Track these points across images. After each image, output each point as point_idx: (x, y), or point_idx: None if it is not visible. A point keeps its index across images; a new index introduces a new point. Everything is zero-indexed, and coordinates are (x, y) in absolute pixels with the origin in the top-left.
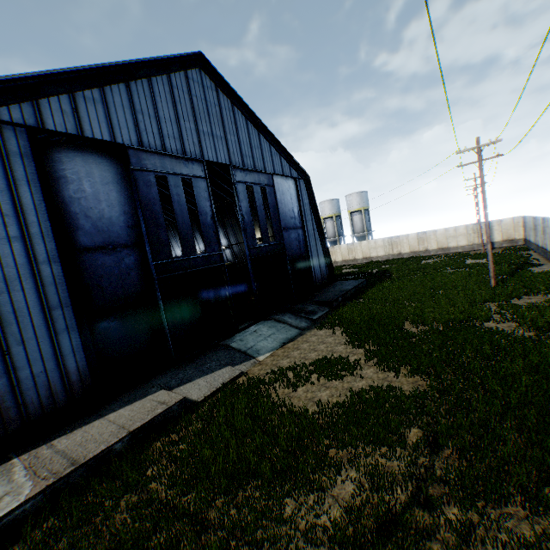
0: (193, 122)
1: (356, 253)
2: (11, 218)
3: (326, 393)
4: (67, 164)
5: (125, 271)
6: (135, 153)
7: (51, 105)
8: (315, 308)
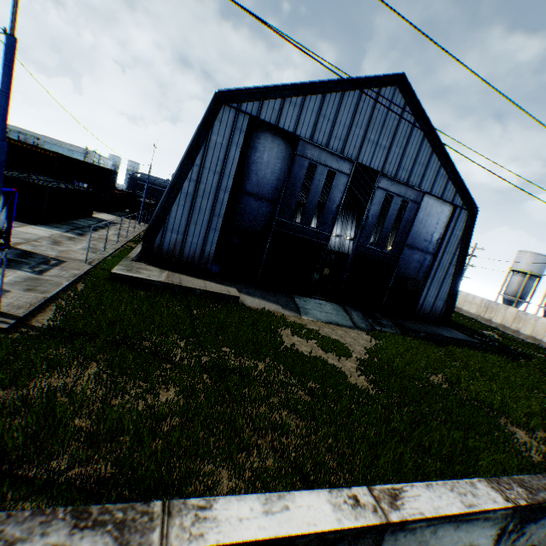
0: (364, 130)
1: (523, 325)
2: (220, 162)
3: (307, 349)
4: (261, 140)
5: (259, 215)
6: (303, 143)
7: (269, 104)
8: (388, 325)
